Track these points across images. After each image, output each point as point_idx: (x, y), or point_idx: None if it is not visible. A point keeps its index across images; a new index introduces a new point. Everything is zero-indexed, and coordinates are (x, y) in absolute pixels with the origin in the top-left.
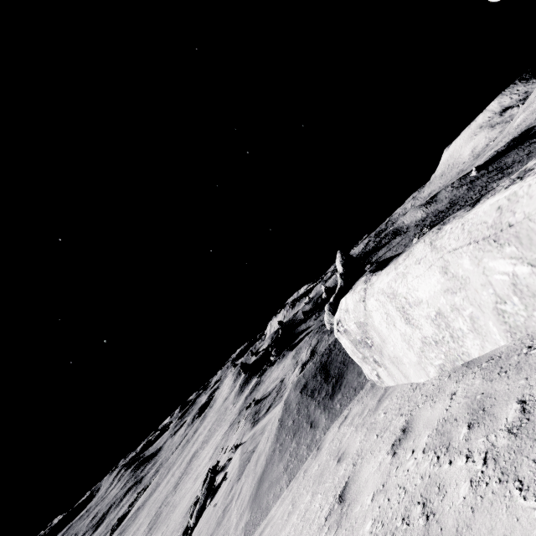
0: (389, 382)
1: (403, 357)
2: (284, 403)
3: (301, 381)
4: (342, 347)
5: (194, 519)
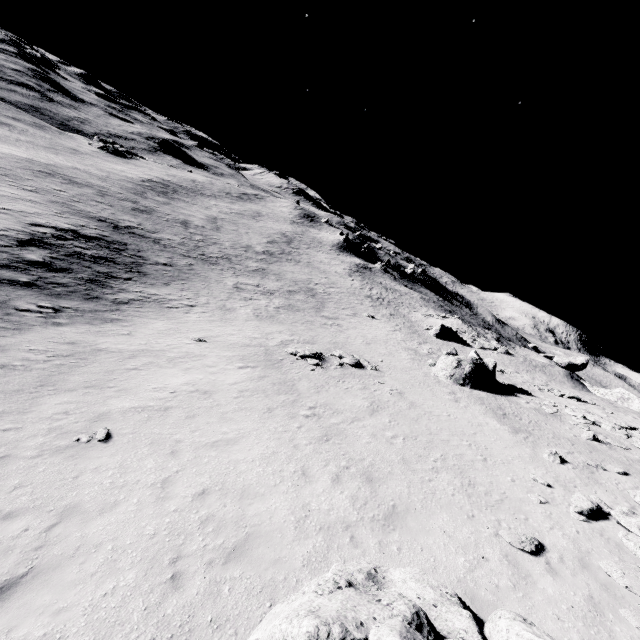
0: (619, 403)
1: (633, 407)
2: (562, 371)
3: (566, 372)
4: (577, 378)
5: (503, 353)
